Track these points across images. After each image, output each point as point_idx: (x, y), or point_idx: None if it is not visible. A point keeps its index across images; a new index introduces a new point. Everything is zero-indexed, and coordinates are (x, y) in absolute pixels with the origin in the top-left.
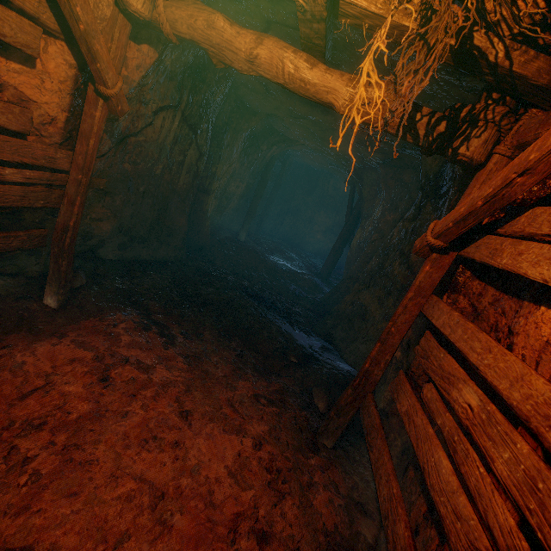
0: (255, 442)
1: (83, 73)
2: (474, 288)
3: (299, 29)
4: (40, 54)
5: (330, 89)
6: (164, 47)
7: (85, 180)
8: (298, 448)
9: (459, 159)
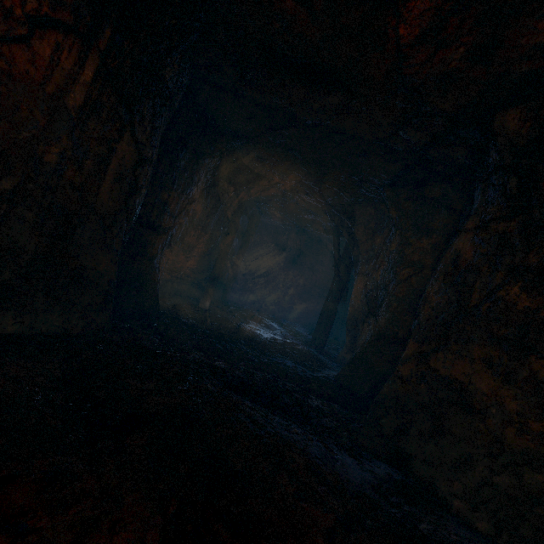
0: None
1: None
2: None
3: None
4: None
5: None
6: None
7: None
8: None
9: None
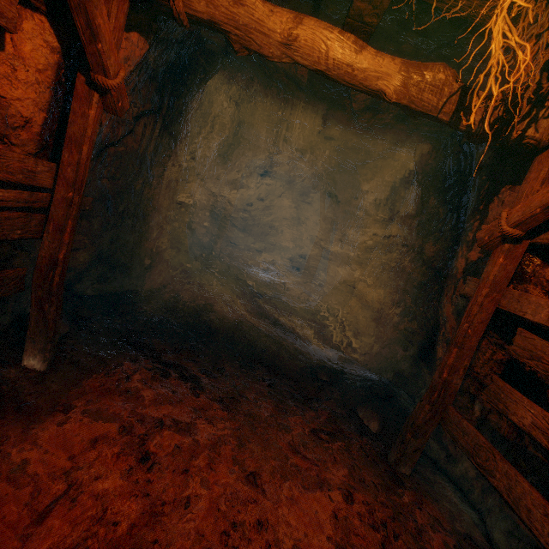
0: (343, 493)
1: (67, 61)
2: (547, 276)
3: (351, 5)
4: (16, 28)
5: (381, 75)
6: (155, 37)
7: (77, 198)
8: (386, 487)
9: (525, 143)
